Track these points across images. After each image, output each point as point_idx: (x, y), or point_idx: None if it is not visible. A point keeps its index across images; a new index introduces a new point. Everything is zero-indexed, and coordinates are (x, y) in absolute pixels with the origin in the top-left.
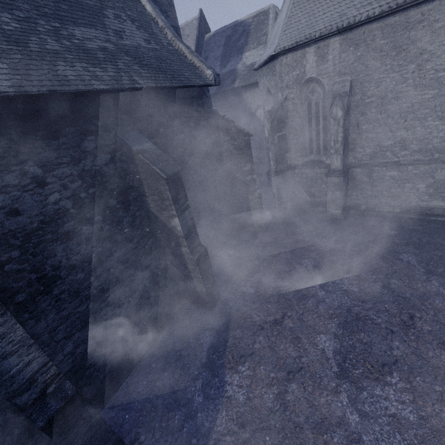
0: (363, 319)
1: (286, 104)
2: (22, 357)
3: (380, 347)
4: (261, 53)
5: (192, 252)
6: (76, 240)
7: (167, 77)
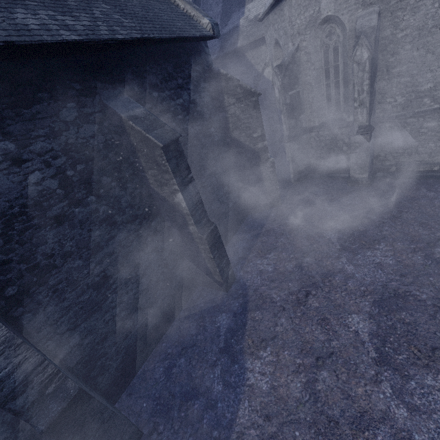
0: (404, 295)
1: (298, 55)
2: (10, 359)
3: (428, 328)
4: (265, 2)
5: (201, 230)
6: (68, 225)
7: (156, 27)
